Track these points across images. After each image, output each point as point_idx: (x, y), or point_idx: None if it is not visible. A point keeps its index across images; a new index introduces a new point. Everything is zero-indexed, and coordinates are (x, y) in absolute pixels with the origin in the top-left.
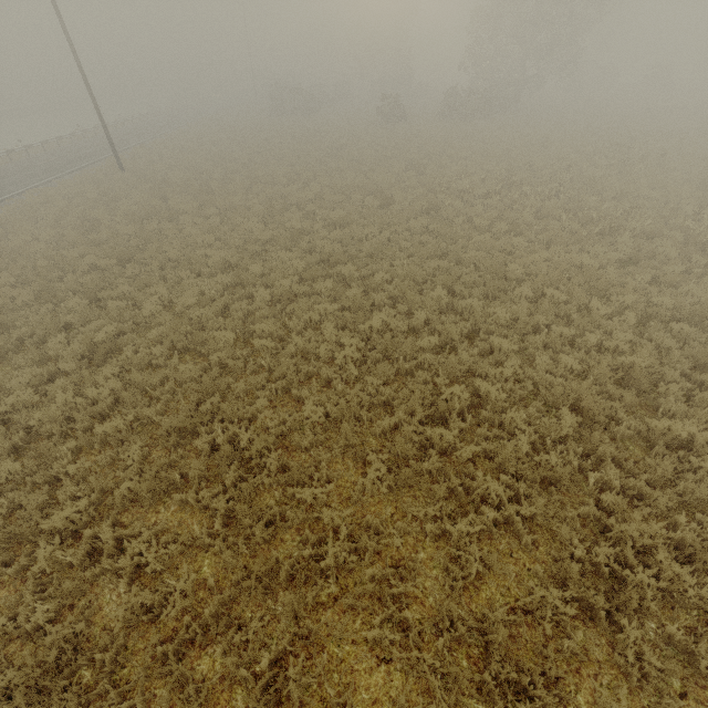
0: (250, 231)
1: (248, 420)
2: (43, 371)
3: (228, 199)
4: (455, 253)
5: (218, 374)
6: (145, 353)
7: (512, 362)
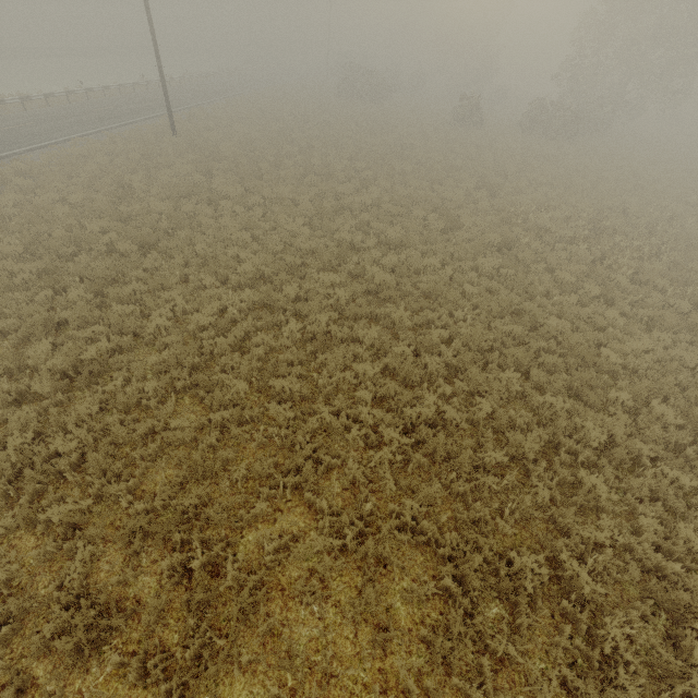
0: (293, 234)
1: (240, 528)
2: (12, 387)
3: (276, 189)
4: (531, 315)
5: (216, 441)
6: (137, 386)
7: (610, 521)
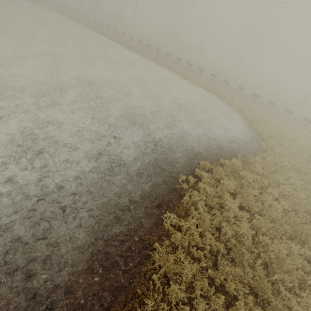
0: None
1: None
2: None
3: None
4: None
5: None
6: None
7: None
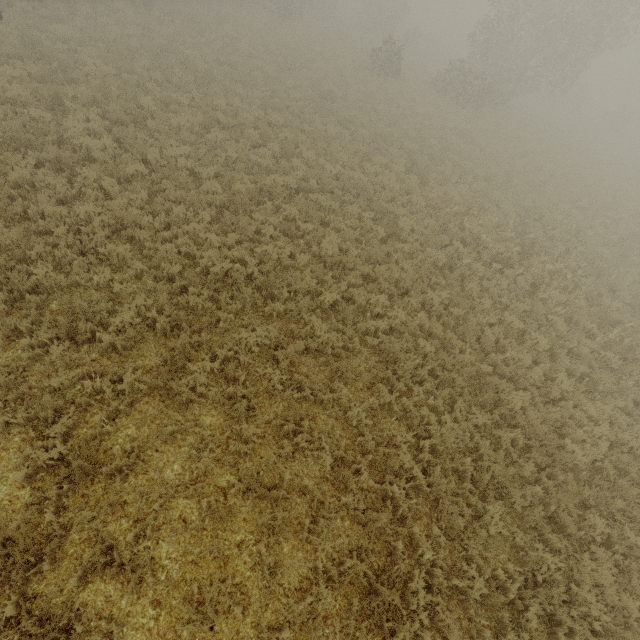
0: (195, 235)
1: None
2: None
3: (167, 150)
4: (491, 386)
5: None
6: None
7: None
